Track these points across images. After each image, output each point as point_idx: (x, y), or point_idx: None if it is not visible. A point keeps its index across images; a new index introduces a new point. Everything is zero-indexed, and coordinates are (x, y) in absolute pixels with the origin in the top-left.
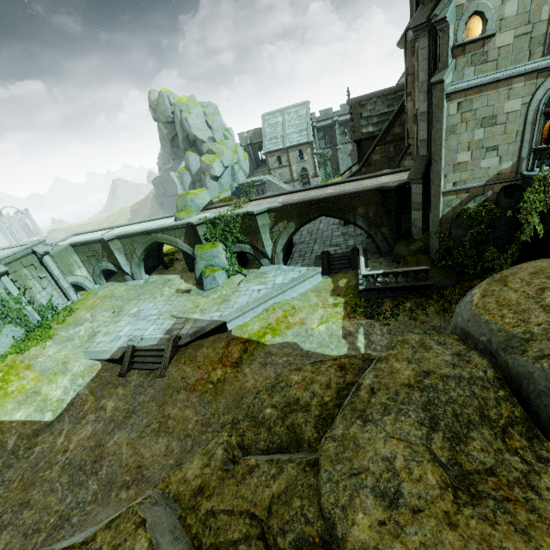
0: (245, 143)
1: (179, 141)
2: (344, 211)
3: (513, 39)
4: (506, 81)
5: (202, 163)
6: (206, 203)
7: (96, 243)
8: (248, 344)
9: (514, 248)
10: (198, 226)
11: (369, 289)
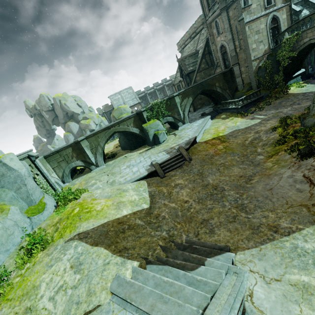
0: (101, 113)
1: (59, 119)
2: (211, 86)
3: (256, 6)
4: (259, 18)
5: (82, 125)
6: (131, 111)
7: (67, 148)
8: (216, 138)
9: (281, 73)
10: (143, 112)
11: (243, 106)
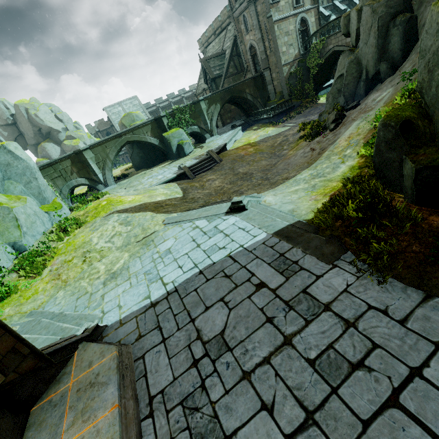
0: (94, 132)
1: (26, 138)
2: (241, 92)
3: (284, 4)
4: (287, 18)
5: (66, 147)
6: (145, 119)
7: (64, 160)
8: (247, 144)
9: (311, 82)
10: (162, 118)
11: (274, 115)
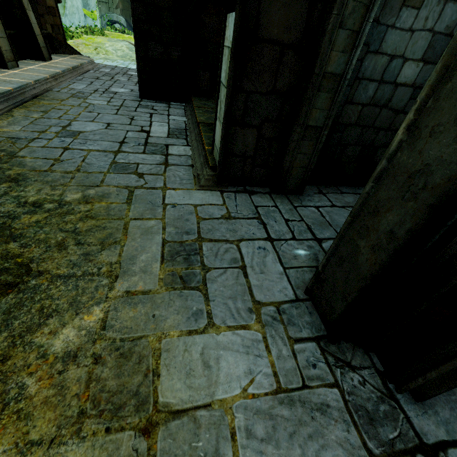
0: None
1: None
2: None
3: None
4: None
5: None
6: None
7: None
8: None
9: None
10: None
11: None
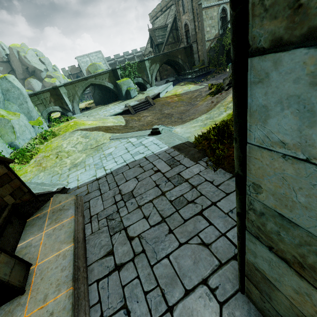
0: (67, 74)
1: (17, 73)
2: (175, 57)
3: None
4: (213, 6)
5: (46, 83)
6: (105, 69)
7: (45, 92)
8: (174, 95)
9: (225, 55)
10: (117, 69)
11: (196, 76)
